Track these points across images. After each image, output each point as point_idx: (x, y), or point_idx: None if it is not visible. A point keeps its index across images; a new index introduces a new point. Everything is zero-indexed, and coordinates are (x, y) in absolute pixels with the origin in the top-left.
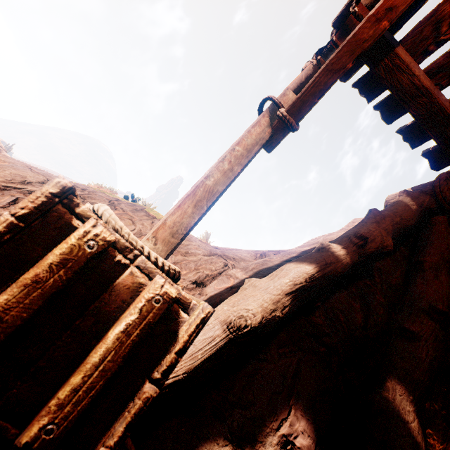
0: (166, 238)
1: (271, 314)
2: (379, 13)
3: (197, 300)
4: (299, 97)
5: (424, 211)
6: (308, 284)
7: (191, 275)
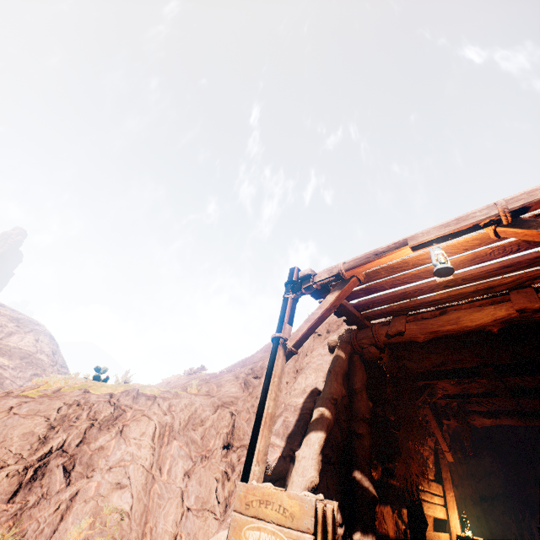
0: (262, 458)
1: (319, 470)
2: (331, 307)
3: (330, 501)
4: (299, 340)
5: (349, 355)
6: (325, 442)
7: (218, 442)
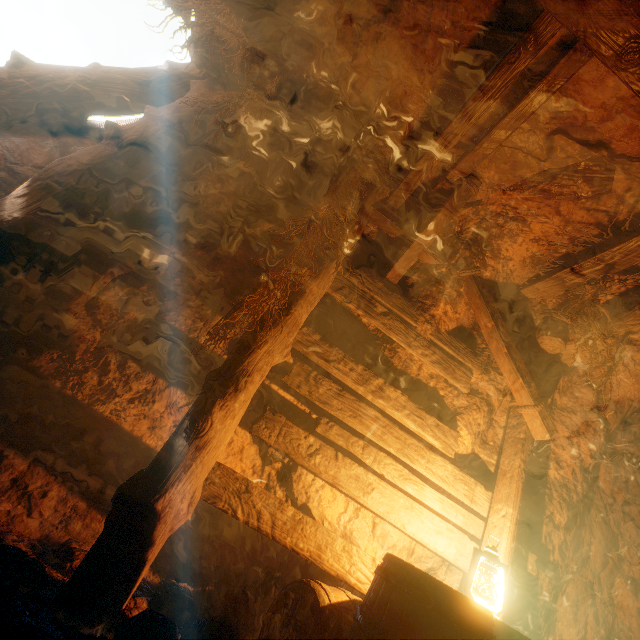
0: None
1: None
2: None
3: None
4: None
5: (185, 78)
6: None
7: None
